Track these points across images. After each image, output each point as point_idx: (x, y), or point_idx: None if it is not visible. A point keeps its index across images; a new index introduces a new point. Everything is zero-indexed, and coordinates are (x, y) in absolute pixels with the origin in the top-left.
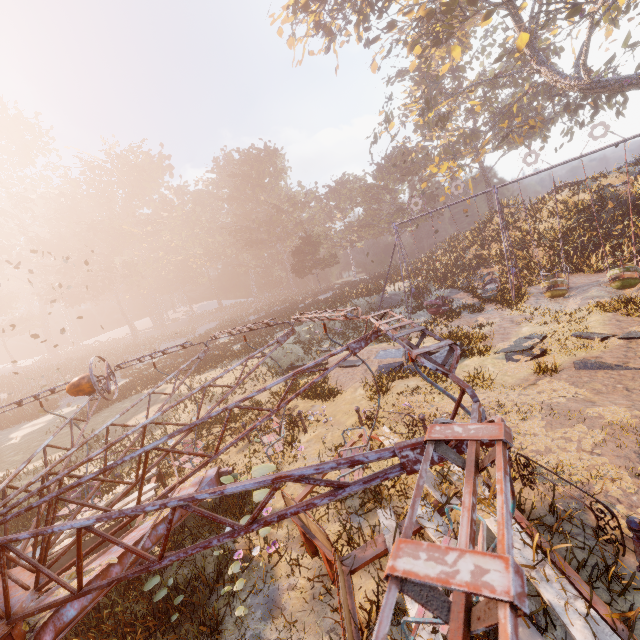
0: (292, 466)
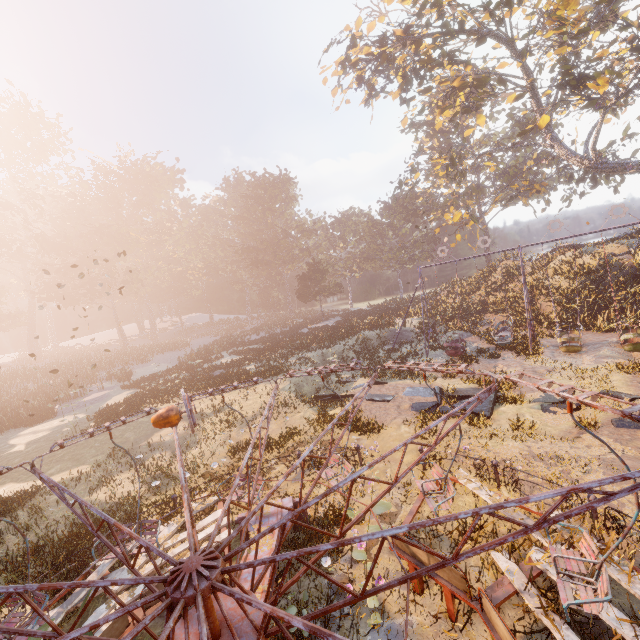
0: (360, 500)
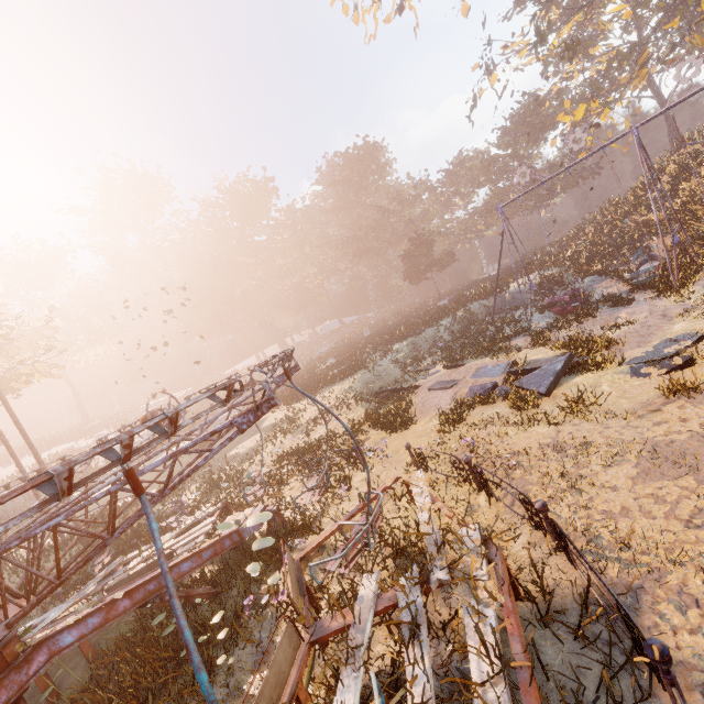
0: (337, 508)
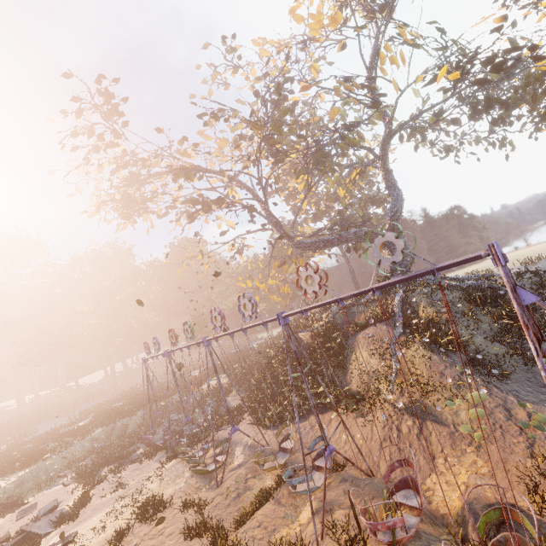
0: None
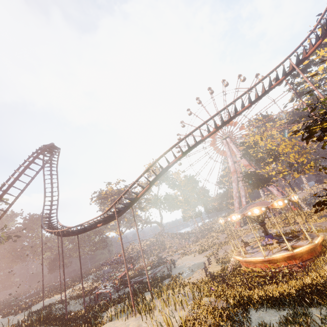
0: None
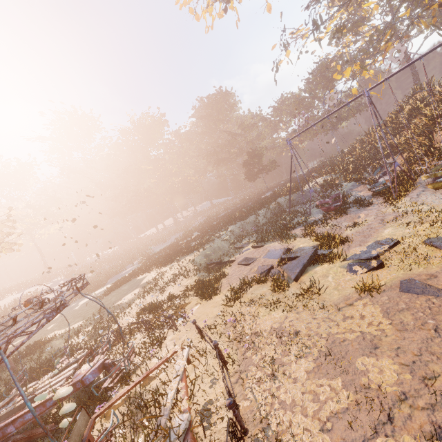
0: (149, 362)
